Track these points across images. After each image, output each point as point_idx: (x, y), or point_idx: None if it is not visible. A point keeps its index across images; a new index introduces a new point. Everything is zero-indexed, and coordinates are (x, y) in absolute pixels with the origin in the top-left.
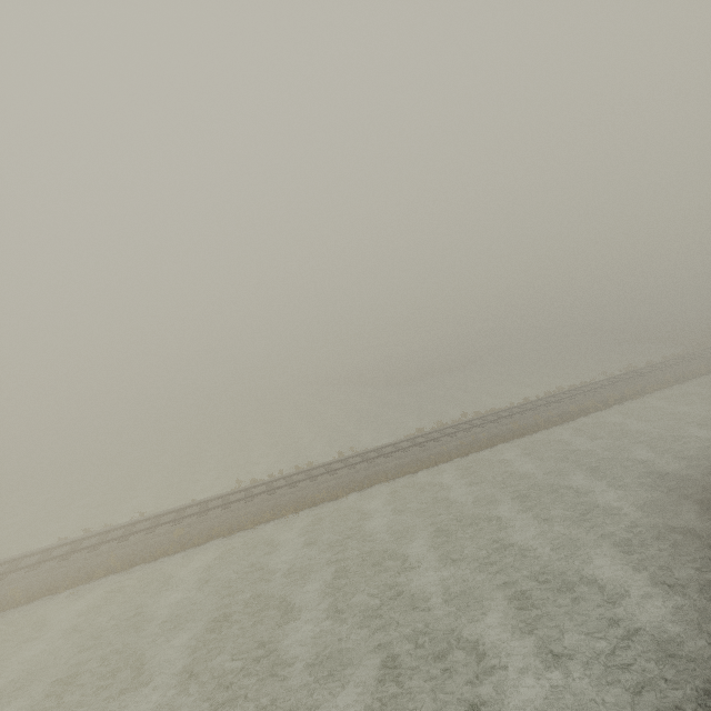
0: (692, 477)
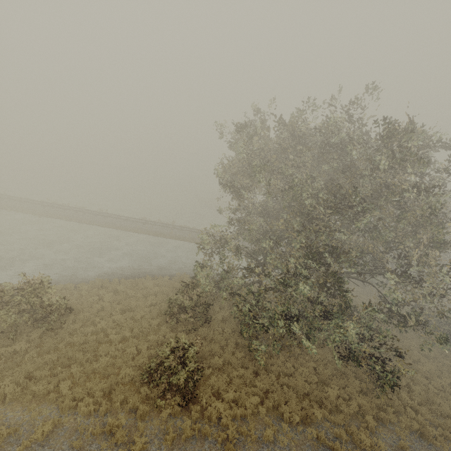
0: (160, 270)
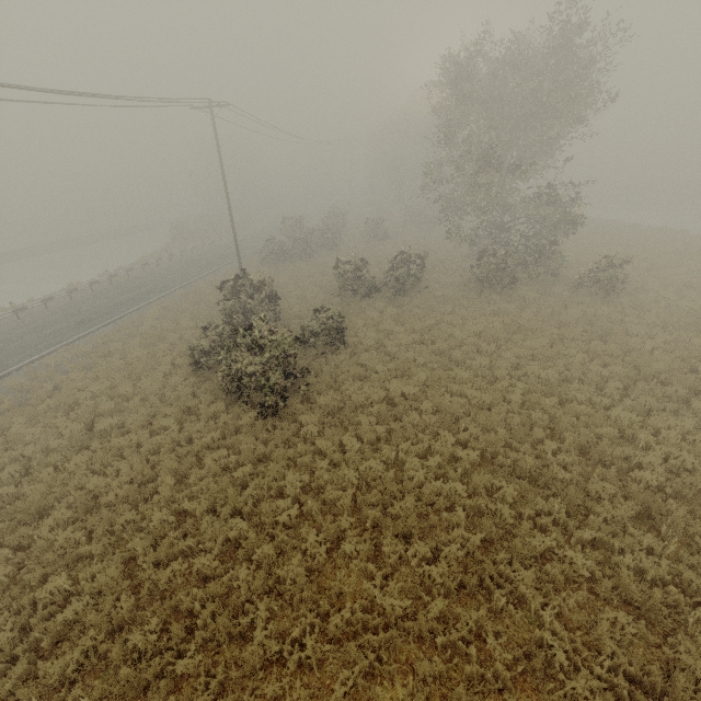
0: None
